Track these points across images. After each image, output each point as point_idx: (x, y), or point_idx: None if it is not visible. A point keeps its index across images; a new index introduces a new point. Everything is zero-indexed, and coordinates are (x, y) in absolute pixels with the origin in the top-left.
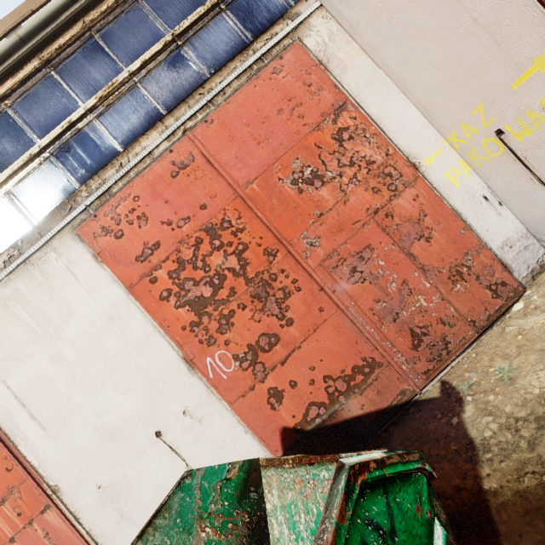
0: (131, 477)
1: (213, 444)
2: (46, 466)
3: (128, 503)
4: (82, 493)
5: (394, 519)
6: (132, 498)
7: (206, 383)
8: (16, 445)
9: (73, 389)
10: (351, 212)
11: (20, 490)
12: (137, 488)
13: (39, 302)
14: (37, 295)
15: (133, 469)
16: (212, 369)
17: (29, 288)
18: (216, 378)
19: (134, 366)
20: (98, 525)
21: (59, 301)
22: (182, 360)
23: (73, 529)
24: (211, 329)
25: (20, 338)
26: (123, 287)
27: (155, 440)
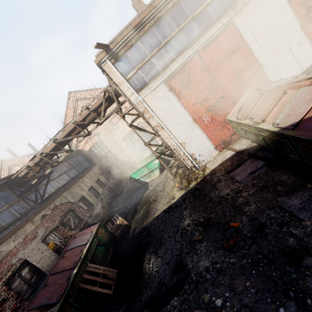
0: (281, 62)
1: (303, 53)
2: (259, 58)
3: (279, 70)
4: (268, 66)
5: None
6: (280, 68)
7: (305, 35)
8: (252, 51)
9: (269, 35)
10: None
11: (253, 64)
12: (282, 65)
13: (263, 5)
14: (262, 3)
15: (282, 60)
16: (308, 29)
17: (260, 0)
18: (309, 32)
19: (286, 28)
20: (271, 76)
21: (268, 5)
22: (300, 27)
23: (265, 76)
24: (310, 16)
25: (256, 17)
26: (287, 1)
27: (289, 51)
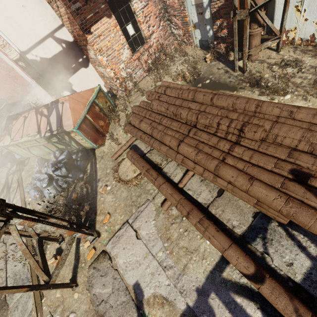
0: None
1: None
2: None
3: None
4: None
5: (1, 101)
6: None
7: None
8: None
9: None
10: (2, 74)
11: None
12: None
13: None
14: None
15: None
16: None
17: None
18: None
19: None
20: None
21: None
22: None
23: None
24: None
25: None
26: None
27: None
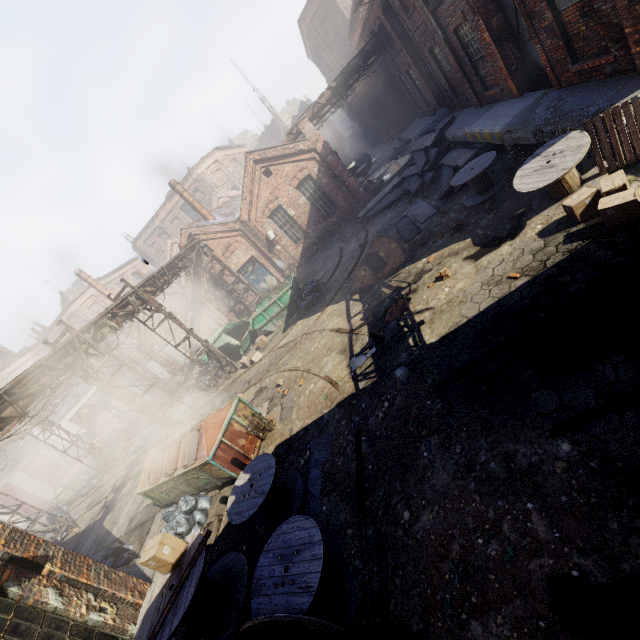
0: None
1: None
2: None
3: None
4: None
5: None
6: None
7: None
8: None
9: None
10: None
11: None
12: None
13: None
14: None
15: None
16: None
17: None
18: None
19: None
20: None
21: None
22: None
23: None
24: None
25: None
26: None
27: None
